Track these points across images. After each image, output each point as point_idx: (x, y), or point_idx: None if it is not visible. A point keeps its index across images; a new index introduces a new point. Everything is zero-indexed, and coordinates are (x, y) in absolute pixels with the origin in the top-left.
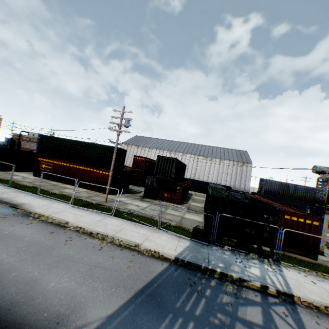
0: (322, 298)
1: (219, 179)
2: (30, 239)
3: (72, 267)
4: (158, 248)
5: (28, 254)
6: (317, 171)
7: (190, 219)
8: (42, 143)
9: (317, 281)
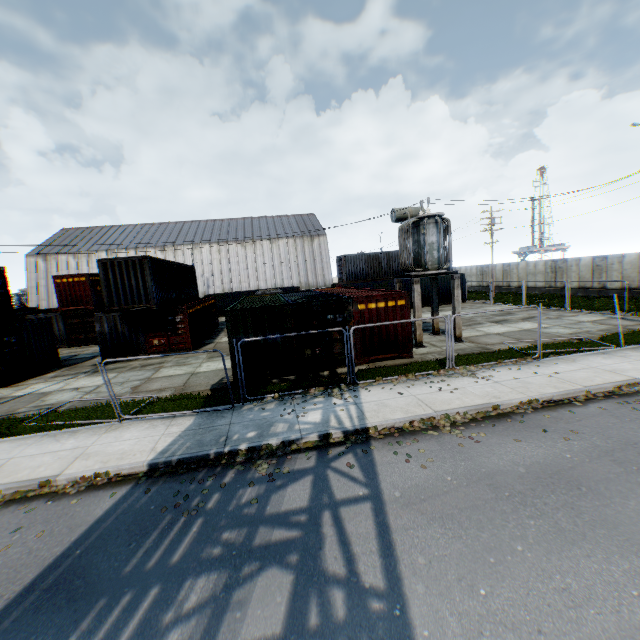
0: (407, 413)
1: (279, 278)
2: None
3: None
4: (107, 463)
5: None
6: (398, 219)
7: (211, 372)
8: None
9: (407, 390)
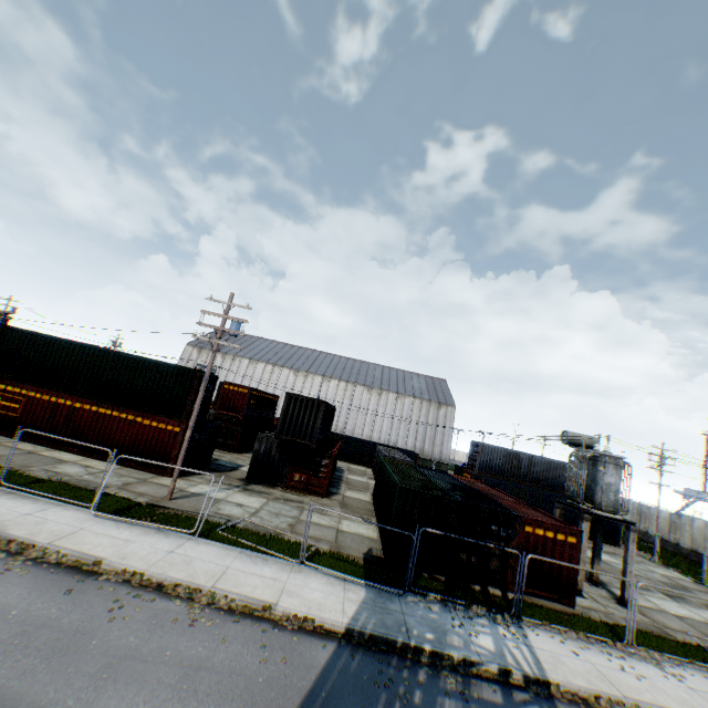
0: (590, 682)
1: (394, 434)
2: (23, 613)
3: (147, 674)
4: (311, 609)
5: (32, 654)
6: (569, 442)
7: (355, 534)
8: (2, 345)
9: (580, 650)
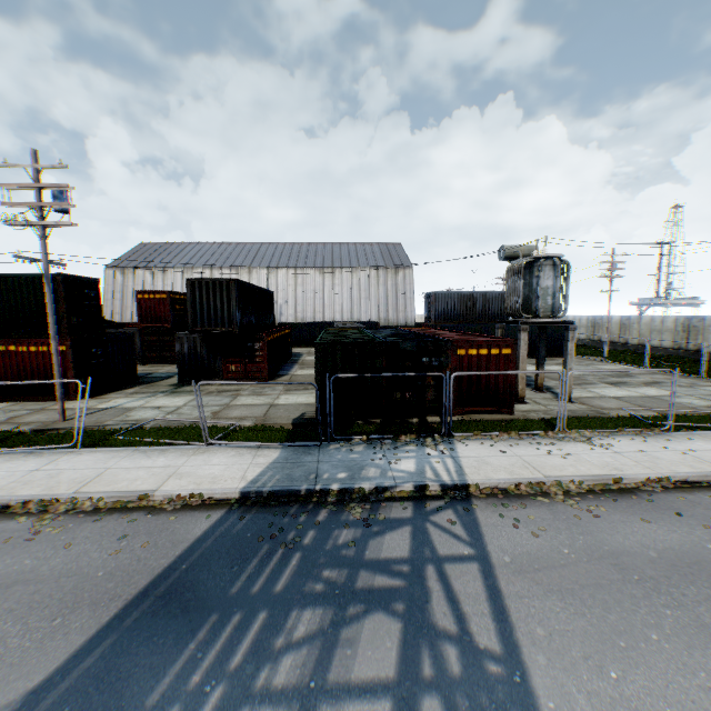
0: (513, 474)
1: (356, 311)
2: None
3: None
4: (200, 485)
5: None
6: (507, 257)
7: (290, 405)
8: None
9: (510, 449)
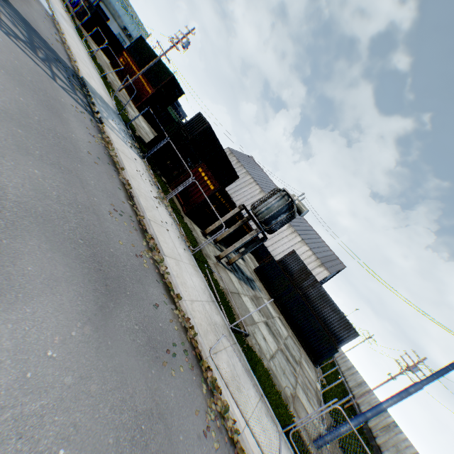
0: (116, 142)
1: (280, 256)
2: (30, 1)
3: (24, 5)
4: (84, 73)
5: None
6: None
7: None
8: (136, 43)
9: (141, 168)
